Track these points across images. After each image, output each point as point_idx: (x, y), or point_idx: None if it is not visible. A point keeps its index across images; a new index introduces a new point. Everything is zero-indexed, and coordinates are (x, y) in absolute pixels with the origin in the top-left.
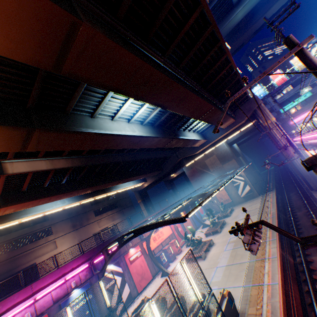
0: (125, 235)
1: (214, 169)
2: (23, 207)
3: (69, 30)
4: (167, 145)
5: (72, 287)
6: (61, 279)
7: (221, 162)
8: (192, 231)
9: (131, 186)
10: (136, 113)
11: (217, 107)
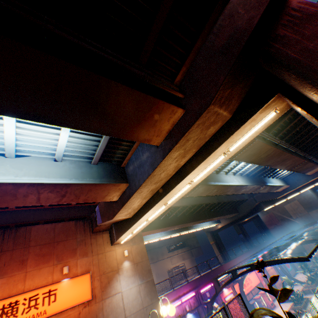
0: (240, 268)
1: (297, 216)
2: (147, 233)
3: (249, 144)
4: (255, 191)
5: (185, 310)
6: (178, 299)
7: (306, 209)
8: (289, 283)
9: (206, 226)
10: (241, 168)
11: (306, 159)
